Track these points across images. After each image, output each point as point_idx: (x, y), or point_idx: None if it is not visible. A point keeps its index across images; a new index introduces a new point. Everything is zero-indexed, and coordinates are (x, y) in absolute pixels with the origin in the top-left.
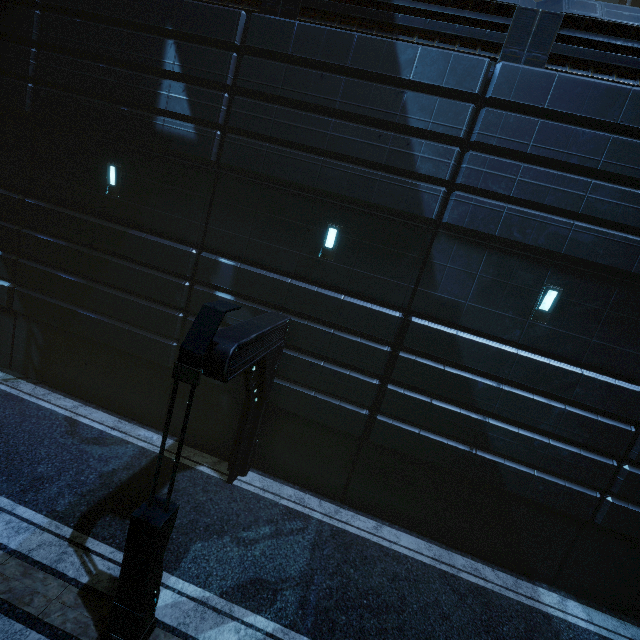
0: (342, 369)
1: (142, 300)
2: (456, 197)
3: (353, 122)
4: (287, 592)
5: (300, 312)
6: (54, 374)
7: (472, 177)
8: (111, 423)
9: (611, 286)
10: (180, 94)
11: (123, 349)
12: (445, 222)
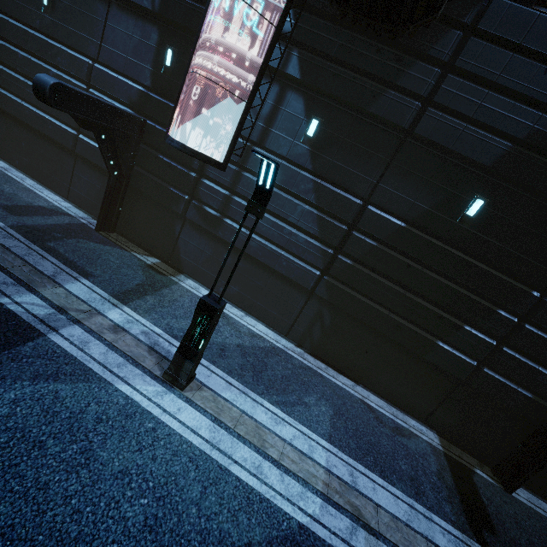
0: None
1: (458, 320)
2: None
3: None
4: None
5: None
6: (330, 351)
7: None
8: (388, 409)
9: None
10: None
11: (419, 354)
12: None
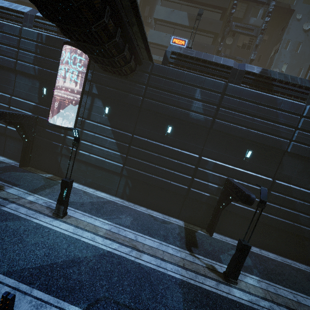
0: None
1: (176, 172)
2: (293, 144)
3: (259, 118)
4: (253, 269)
5: (237, 178)
6: (134, 197)
7: (298, 138)
8: (161, 216)
9: None
10: (200, 106)
11: (167, 189)
12: (289, 151)
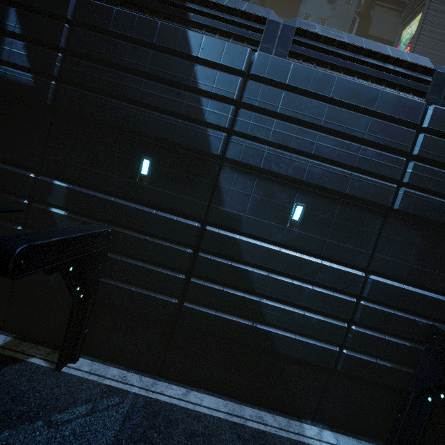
0: (156, 268)
1: None
2: (233, 140)
3: (160, 83)
4: None
5: (121, 223)
6: None
7: (243, 126)
8: None
9: (335, 203)
10: (20, 50)
11: None
12: (227, 157)
